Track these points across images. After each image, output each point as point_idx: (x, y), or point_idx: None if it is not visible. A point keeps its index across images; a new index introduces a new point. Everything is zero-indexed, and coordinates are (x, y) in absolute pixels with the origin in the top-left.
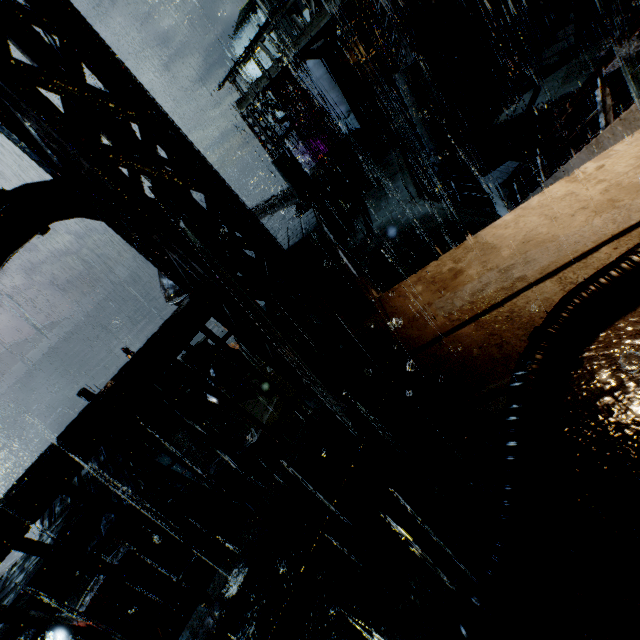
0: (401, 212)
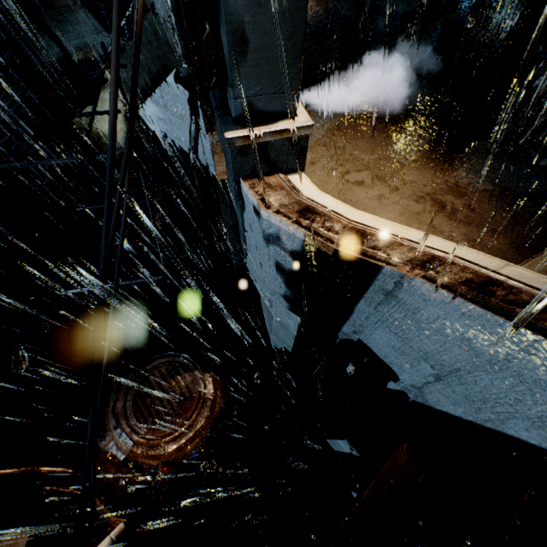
0: (94, 40)
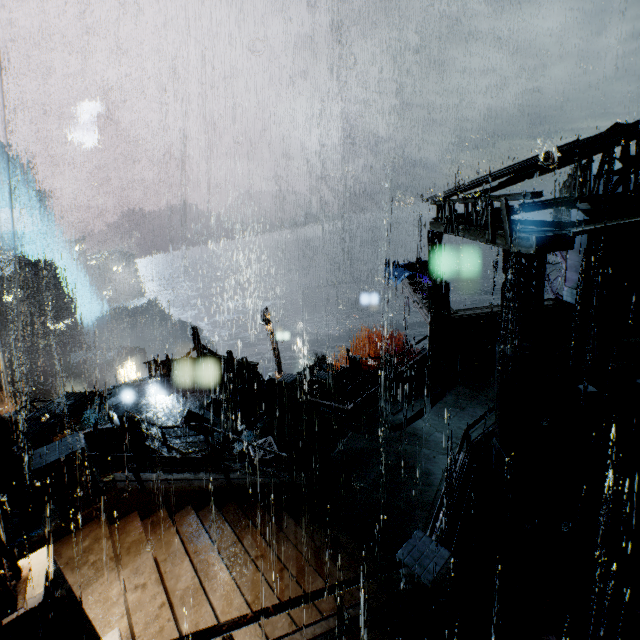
0: (438, 441)
